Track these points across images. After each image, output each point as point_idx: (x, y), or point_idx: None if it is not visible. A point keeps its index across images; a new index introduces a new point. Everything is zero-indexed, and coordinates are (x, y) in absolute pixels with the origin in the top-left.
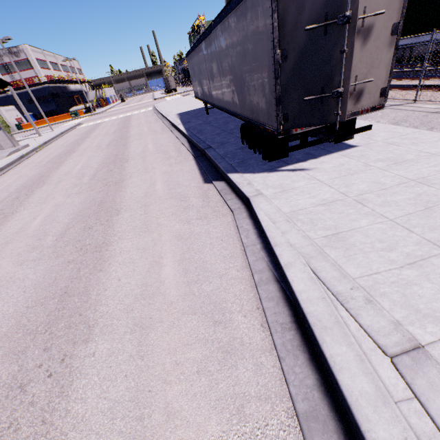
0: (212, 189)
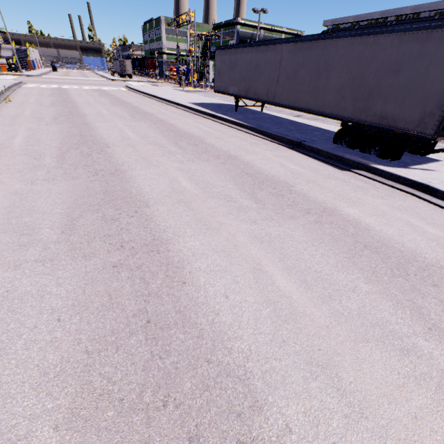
0: (357, 175)
